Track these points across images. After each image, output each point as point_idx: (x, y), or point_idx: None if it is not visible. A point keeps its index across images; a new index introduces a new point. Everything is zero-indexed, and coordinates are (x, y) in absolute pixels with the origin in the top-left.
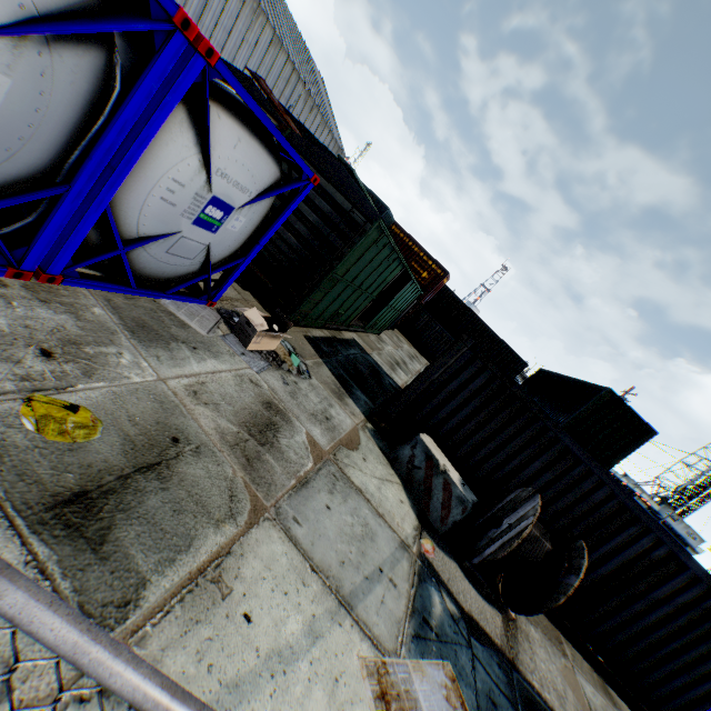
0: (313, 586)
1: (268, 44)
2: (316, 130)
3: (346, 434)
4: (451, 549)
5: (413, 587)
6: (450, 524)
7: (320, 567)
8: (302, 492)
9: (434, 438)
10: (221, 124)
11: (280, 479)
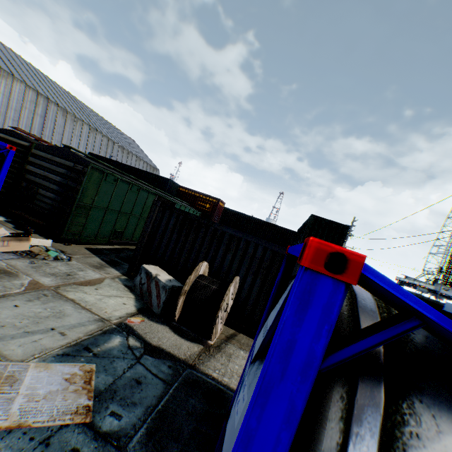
0: None
1: (88, 132)
2: (135, 163)
3: (85, 280)
4: (168, 321)
5: (90, 335)
6: (162, 305)
7: None
8: None
9: (163, 266)
10: None
11: None
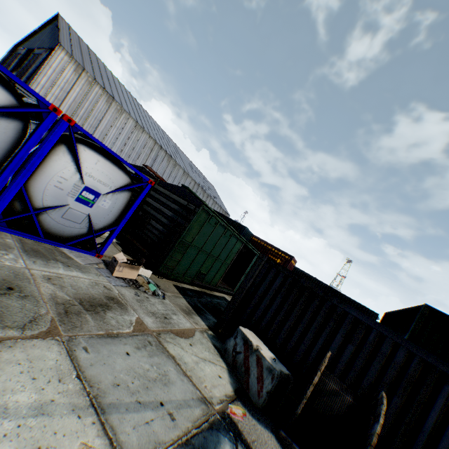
0: (70, 385)
1: (181, 175)
2: (211, 206)
3: (179, 329)
4: (270, 423)
5: (198, 428)
6: (264, 395)
7: (88, 378)
8: (106, 339)
9: (257, 333)
10: (87, 153)
11: (89, 327)
